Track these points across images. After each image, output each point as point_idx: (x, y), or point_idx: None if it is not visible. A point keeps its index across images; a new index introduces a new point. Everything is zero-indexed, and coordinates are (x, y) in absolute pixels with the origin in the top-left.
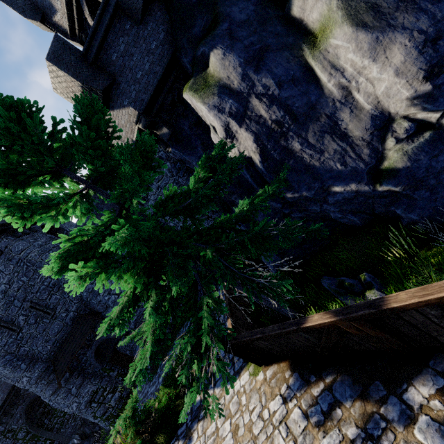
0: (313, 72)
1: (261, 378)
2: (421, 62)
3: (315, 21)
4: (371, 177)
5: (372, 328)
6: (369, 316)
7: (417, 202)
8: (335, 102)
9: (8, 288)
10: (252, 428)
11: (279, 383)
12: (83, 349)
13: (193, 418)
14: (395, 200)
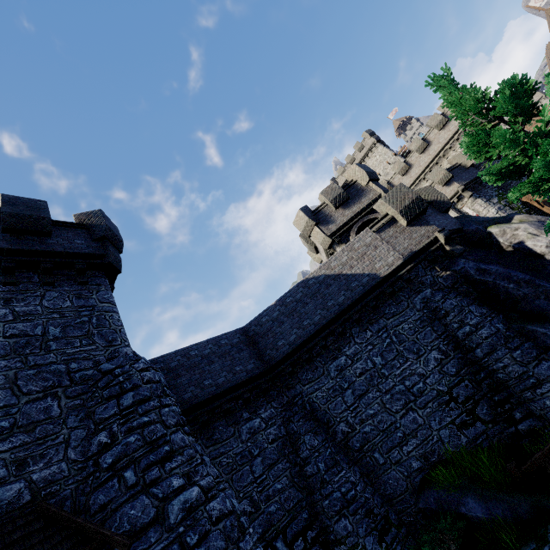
0: None
1: None
2: None
3: None
4: None
5: None
6: None
7: None
8: None
9: (5, 320)
10: None
11: None
12: None
13: None
14: None
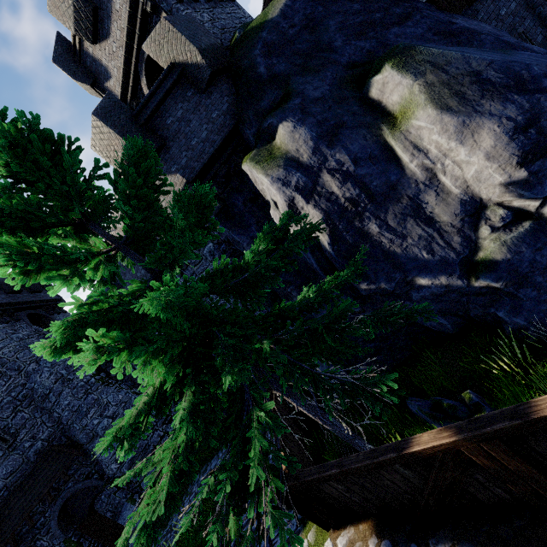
0: (393, 152)
1: None
2: (513, 148)
3: (395, 103)
4: (464, 269)
5: (511, 455)
6: (510, 431)
7: (523, 302)
8: (418, 183)
9: None
10: None
11: None
12: (43, 505)
13: None
14: (496, 300)
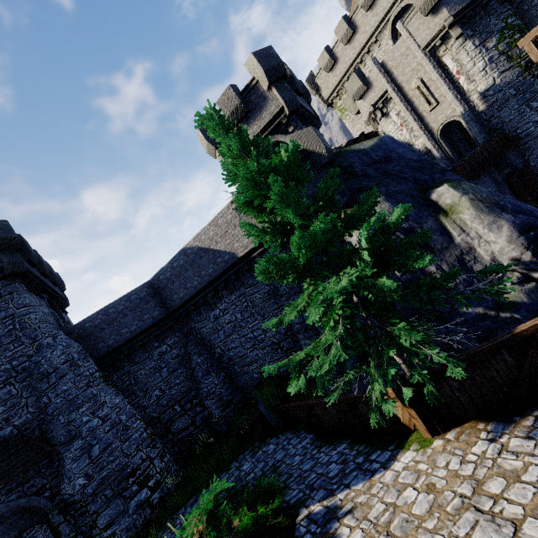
0: (445, 229)
1: (440, 443)
2: (522, 239)
3: (447, 205)
4: (495, 305)
5: None
6: None
7: None
8: (462, 249)
9: None
10: (459, 473)
11: (474, 434)
12: None
13: (323, 523)
14: None
